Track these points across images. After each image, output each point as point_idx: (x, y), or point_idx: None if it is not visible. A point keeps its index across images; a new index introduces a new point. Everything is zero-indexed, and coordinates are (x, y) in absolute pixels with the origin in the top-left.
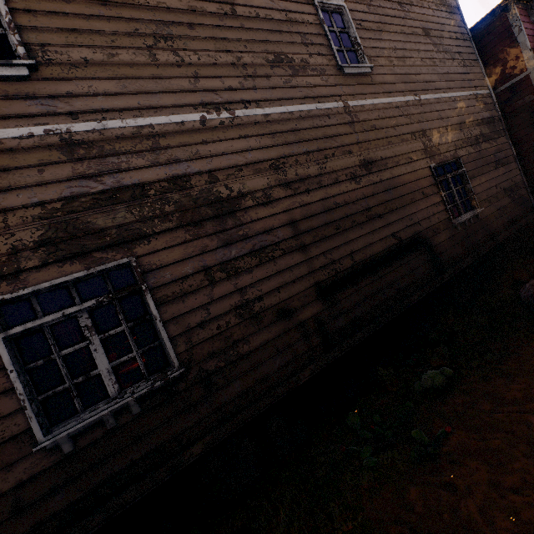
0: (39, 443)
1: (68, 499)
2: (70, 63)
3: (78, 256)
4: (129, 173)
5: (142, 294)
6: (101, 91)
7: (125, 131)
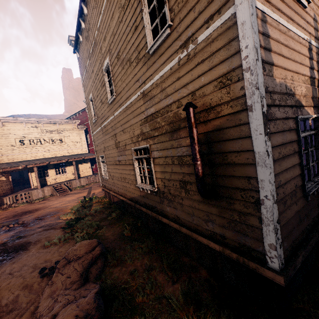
0: (305, 192)
1: (307, 223)
2: (309, 7)
3: (309, 107)
4: (317, 72)
5: (316, 135)
6: (315, 26)
7: (318, 50)
